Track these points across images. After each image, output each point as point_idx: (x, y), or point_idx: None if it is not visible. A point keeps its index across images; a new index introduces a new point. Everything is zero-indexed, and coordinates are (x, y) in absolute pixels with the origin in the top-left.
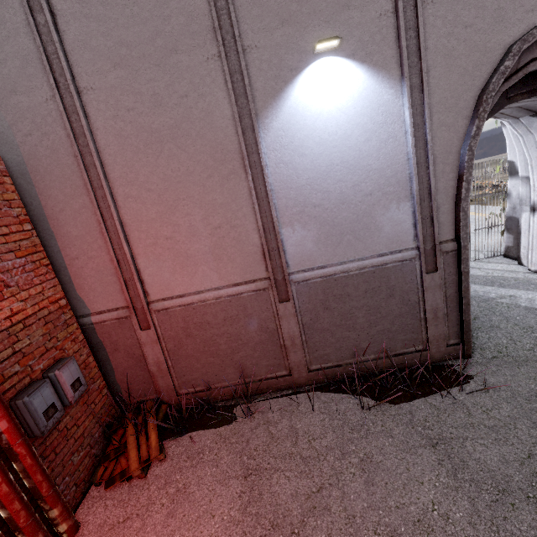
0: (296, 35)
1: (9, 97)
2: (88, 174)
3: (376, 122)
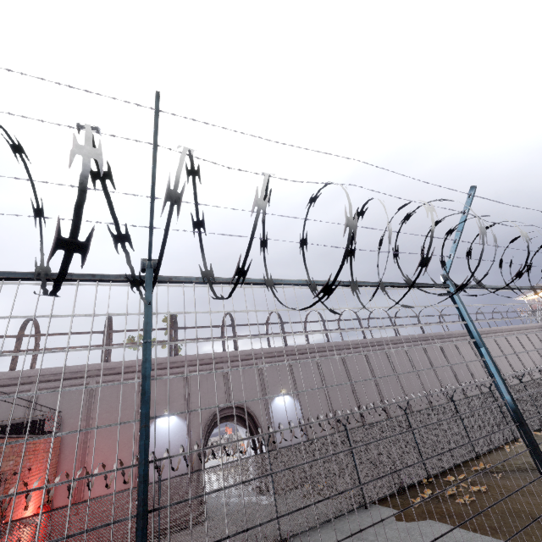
0: (160, 407)
1: (68, 419)
2: (83, 445)
3: (178, 431)
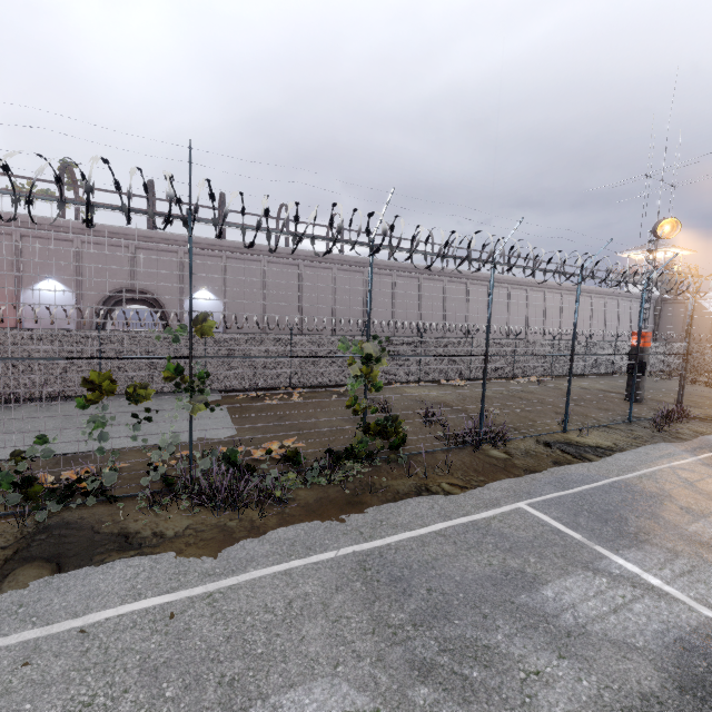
0: (42, 272)
1: None
2: None
3: (66, 300)
